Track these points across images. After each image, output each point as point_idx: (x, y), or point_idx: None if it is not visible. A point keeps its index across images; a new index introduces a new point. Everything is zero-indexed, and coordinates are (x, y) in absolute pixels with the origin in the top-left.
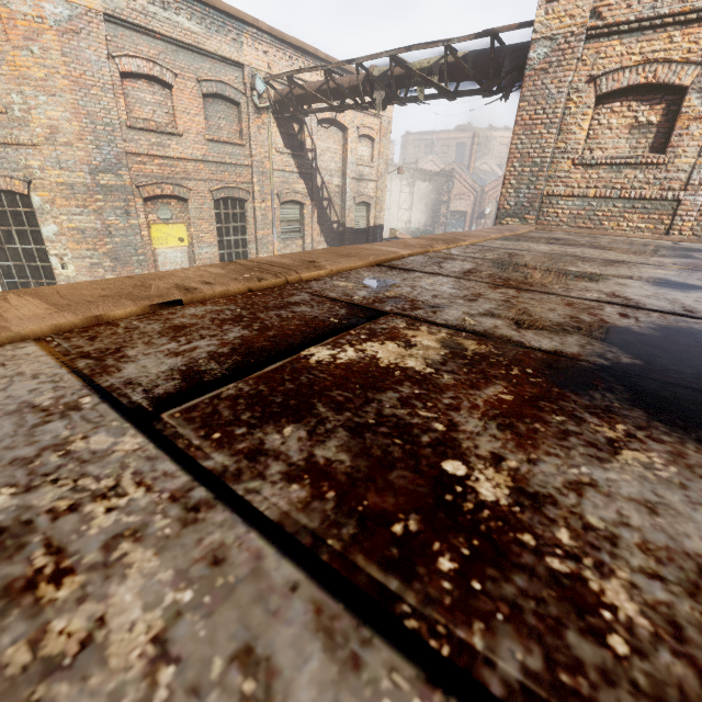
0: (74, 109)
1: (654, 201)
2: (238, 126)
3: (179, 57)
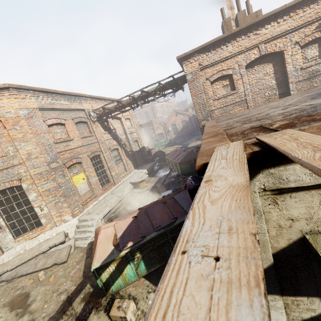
0: (36, 143)
1: (240, 102)
2: (88, 130)
3: (64, 114)
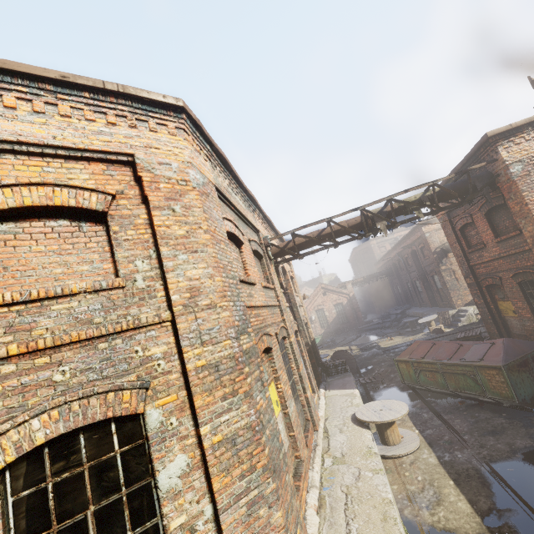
0: (215, 262)
1: None
2: (262, 275)
3: (239, 224)
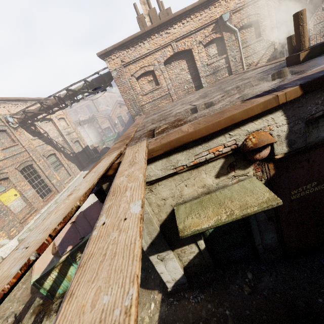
0: None
1: (165, 95)
2: (10, 139)
3: None
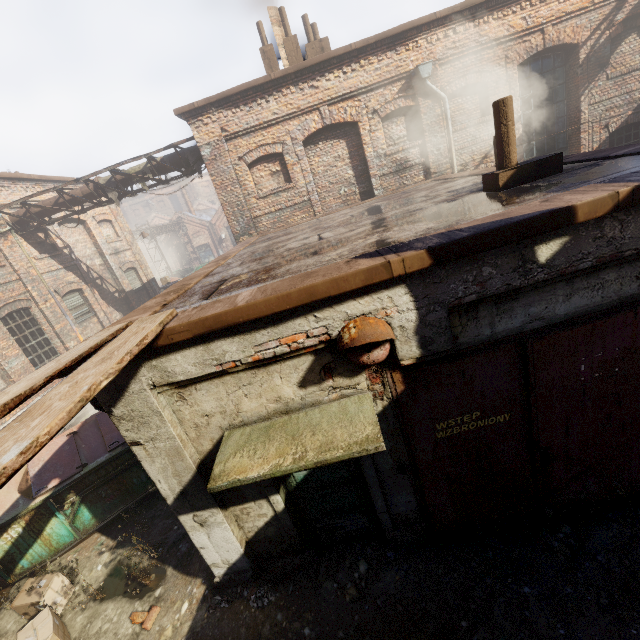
0: None
1: (301, 203)
2: None
3: None
